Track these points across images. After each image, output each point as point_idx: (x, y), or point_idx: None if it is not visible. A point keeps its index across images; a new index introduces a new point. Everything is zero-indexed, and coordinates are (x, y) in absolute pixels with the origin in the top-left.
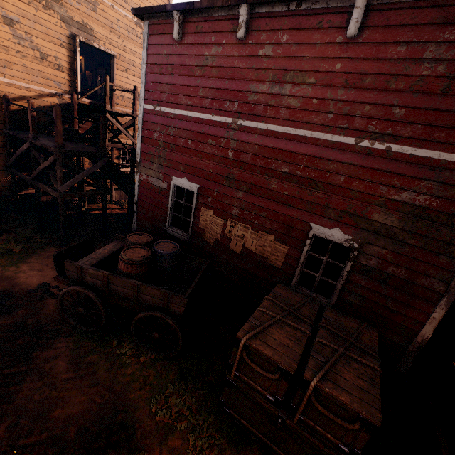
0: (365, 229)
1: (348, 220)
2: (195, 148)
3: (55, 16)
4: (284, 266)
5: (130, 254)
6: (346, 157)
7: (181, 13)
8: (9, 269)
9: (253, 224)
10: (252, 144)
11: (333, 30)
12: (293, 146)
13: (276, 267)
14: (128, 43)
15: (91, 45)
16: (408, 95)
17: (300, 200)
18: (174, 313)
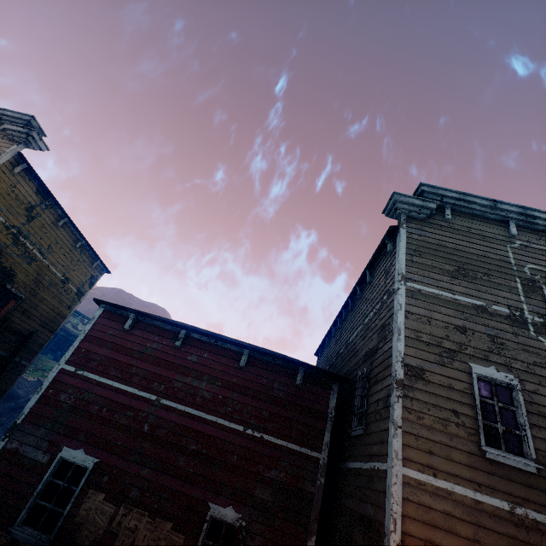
0: (250, 506)
1: (238, 497)
2: (110, 416)
3: None
4: None
5: None
6: (238, 440)
7: (137, 316)
8: None
9: (152, 509)
10: (169, 421)
11: (233, 359)
12: (203, 427)
13: None
14: (43, 291)
15: (3, 285)
16: (269, 405)
17: (203, 477)
18: None
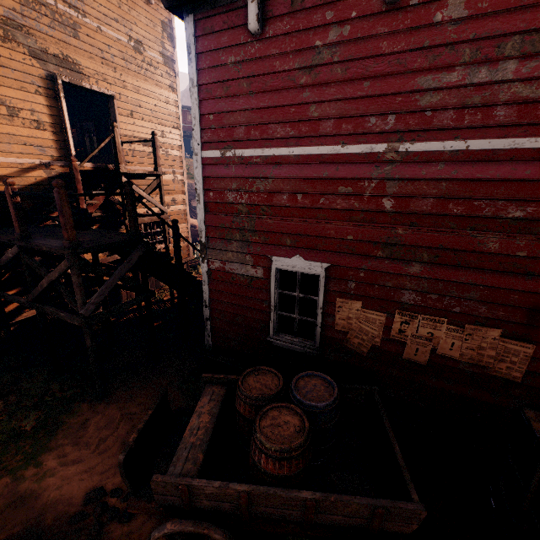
0: None
1: None
2: (313, 205)
3: (20, 51)
4: (528, 378)
5: (273, 431)
6: None
7: None
8: (24, 475)
9: (449, 314)
10: (433, 181)
11: None
12: (533, 170)
13: (510, 381)
14: (128, 77)
15: (79, 86)
16: None
17: None
18: (389, 532)
